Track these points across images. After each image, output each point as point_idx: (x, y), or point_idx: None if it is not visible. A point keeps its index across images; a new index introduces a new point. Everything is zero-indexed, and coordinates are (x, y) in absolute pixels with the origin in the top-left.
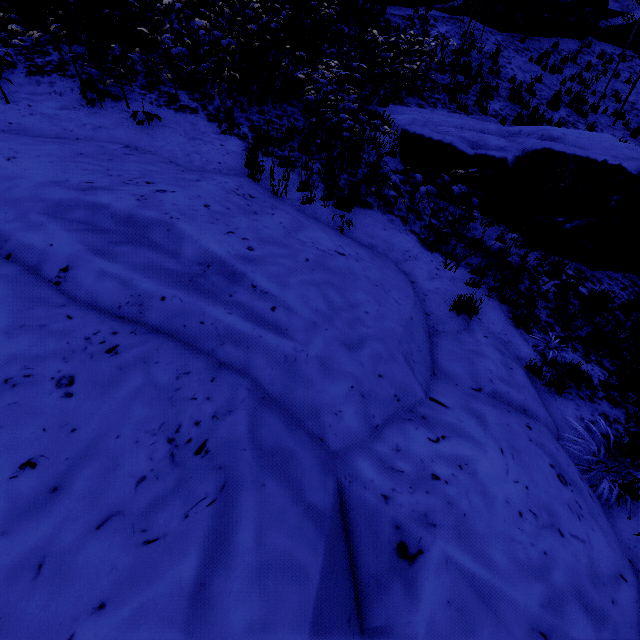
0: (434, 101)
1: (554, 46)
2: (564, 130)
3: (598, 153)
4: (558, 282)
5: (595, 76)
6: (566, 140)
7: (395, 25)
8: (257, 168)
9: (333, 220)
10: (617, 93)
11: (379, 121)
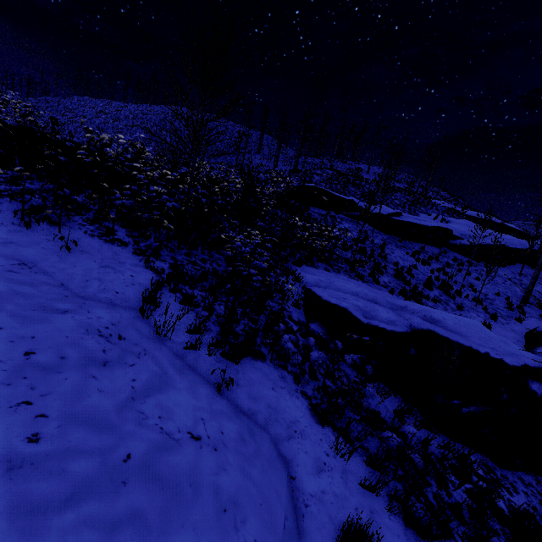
0: (338, 268)
1: (422, 248)
2: (442, 313)
3: (478, 343)
4: (469, 486)
5: (454, 271)
6: (446, 324)
7: (314, 217)
8: (154, 303)
9: (214, 372)
10: (472, 285)
11: (291, 276)
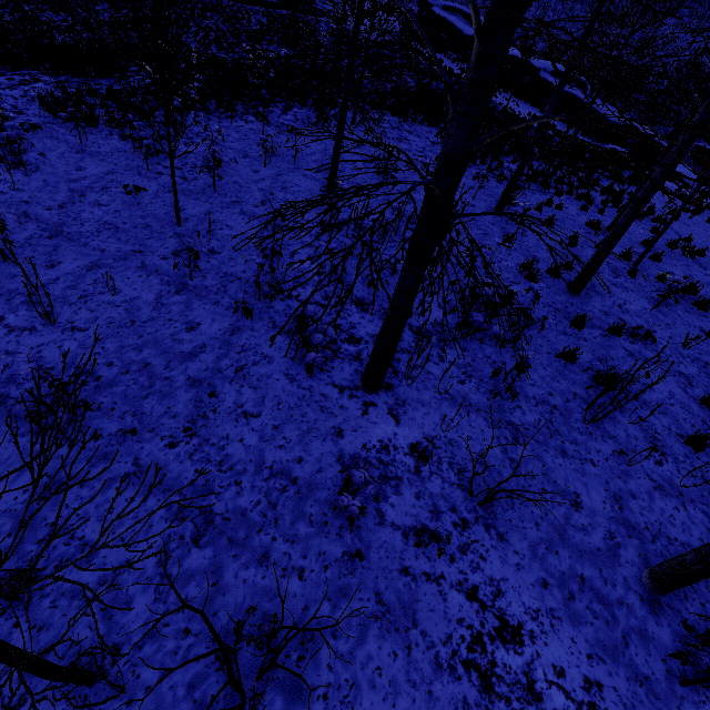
0: None
1: None
2: None
3: None
4: None
5: None
6: None
7: None
8: None
9: None
10: None
11: None
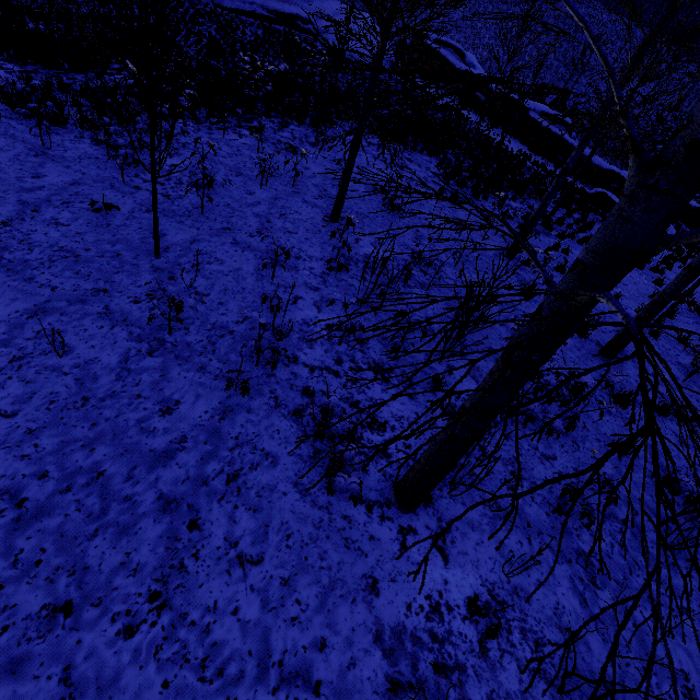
0: None
1: None
2: None
3: None
4: None
5: None
6: None
7: None
8: None
9: None
10: None
11: None
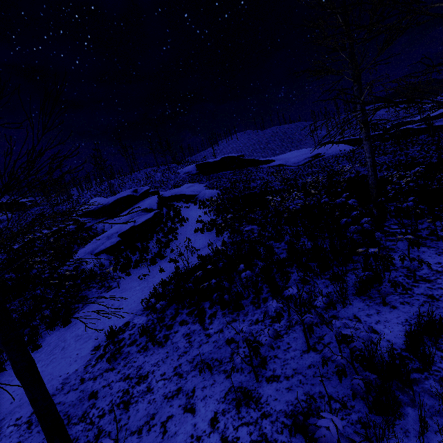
0: None
1: (438, 120)
2: None
3: None
4: None
5: None
6: None
7: None
8: None
9: None
10: None
11: None
